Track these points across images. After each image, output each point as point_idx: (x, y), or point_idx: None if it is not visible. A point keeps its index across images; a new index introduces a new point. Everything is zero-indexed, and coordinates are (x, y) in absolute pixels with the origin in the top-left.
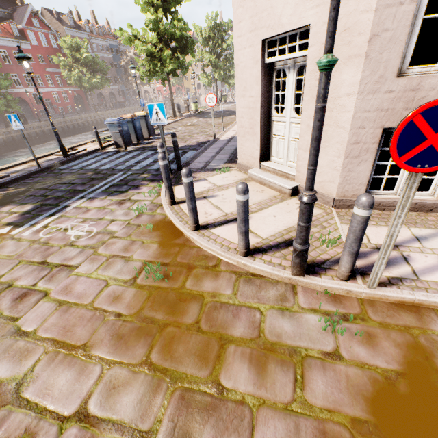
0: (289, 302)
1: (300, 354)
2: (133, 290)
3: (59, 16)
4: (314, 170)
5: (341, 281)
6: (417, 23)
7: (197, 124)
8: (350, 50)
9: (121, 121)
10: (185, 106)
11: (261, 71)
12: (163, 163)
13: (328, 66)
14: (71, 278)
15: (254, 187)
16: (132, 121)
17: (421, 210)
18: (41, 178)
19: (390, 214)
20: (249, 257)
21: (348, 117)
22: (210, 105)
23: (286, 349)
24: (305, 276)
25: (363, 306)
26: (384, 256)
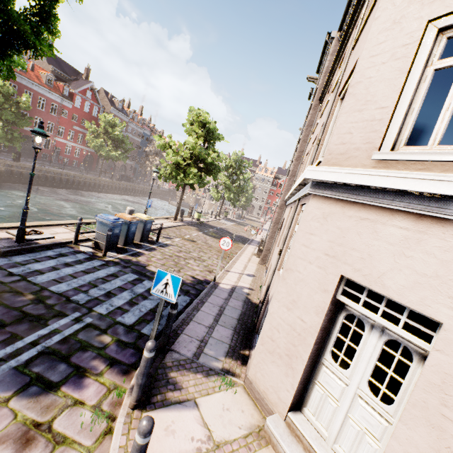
0: None
1: None
2: None
3: (112, 98)
4: None
5: None
6: None
7: (196, 241)
8: None
9: (116, 223)
10: (189, 211)
11: (328, 305)
12: (144, 440)
13: None
14: None
15: None
16: (129, 224)
17: None
18: None
19: None
20: None
21: None
22: (223, 247)
23: None
24: None
25: None
26: None
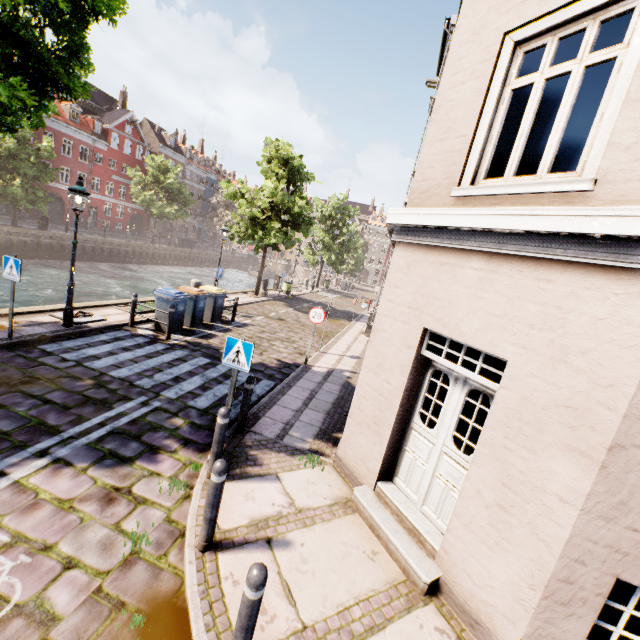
0: None
1: None
2: None
3: (161, 132)
4: None
5: None
6: None
7: (284, 320)
8: (573, 439)
9: (179, 298)
10: (275, 282)
11: (412, 361)
12: (219, 479)
13: None
14: None
15: (360, 534)
16: (195, 299)
17: None
18: None
19: None
20: None
21: (559, 534)
22: (314, 320)
23: None
24: None
25: None
26: None
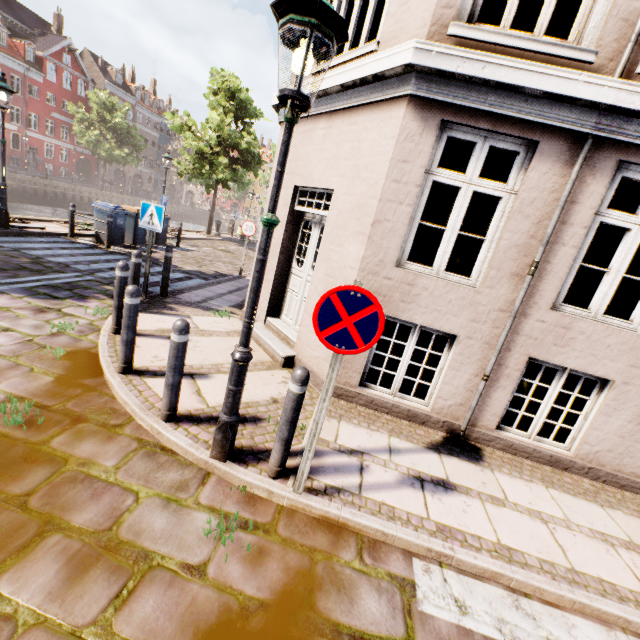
0: (187, 493)
1: (150, 562)
2: None
3: (105, 66)
4: (249, 324)
5: (268, 478)
6: (414, 225)
7: (232, 252)
8: (359, 227)
9: (118, 211)
10: (230, 226)
11: (288, 215)
12: (122, 274)
13: (268, 224)
14: None
15: None
16: (136, 217)
17: (415, 420)
18: None
19: (381, 417)
20: (172, 424)
21: None
22: (246, 233)
23: (136, 552)
24: (227, 462)
25: (279, 516)
26: (310, 448)
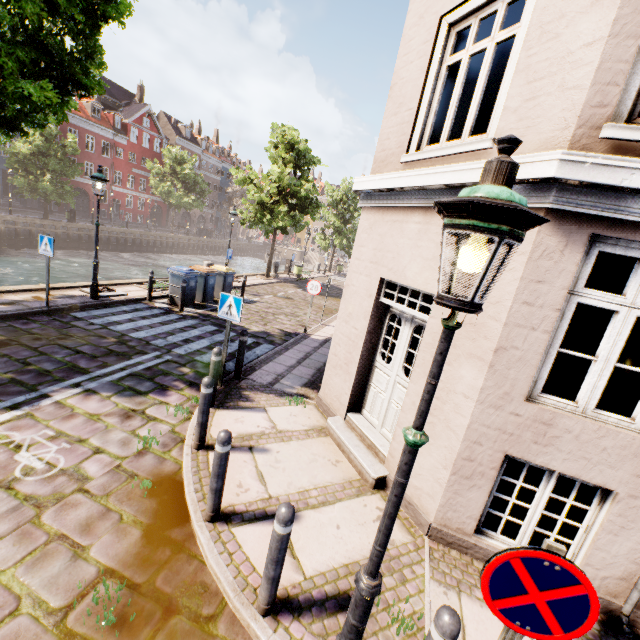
0: None
1: None
2: None
3: (177, 124)
4: (381, 553)
5: None
6: (551, 352)
7: (291, 298)
8: (474, 348)
9: (190, 274)
10: (286, 266)
11: (372, 307)
12: (207, 391)
13: (415, 445)
14: None
15: (328, 450)
16: (206, 276)
17: None
18: (39, 326)
19: None
20: (270, 619)
21: (463, 423)
22: (311, 292)
23: None
24: None
25: None
26: None
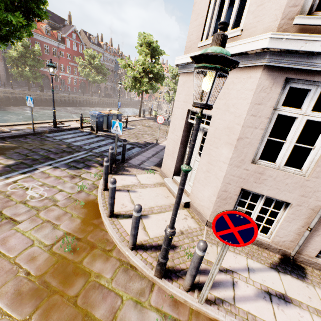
0: (144, 297)
1: None
2: (47, 254)
3: (90, 36)
4: (174, 218)
5: (184, 291)
6: (264, 139)
7: (151, 127)
8: (228, 139)
9: (100, 115)
10: (149, 111)
11: (184, 125)
12: (106, 164)
13: (186, 171)
14: (11, 232)
15: (164, 192)
16: (107, 116)
17: (260, 246)
18: (31, 140)
19: None
20: (134, 251)
21: (222, 175)
22: (159, 122)
23: None
24: (162, 279)
25: (191, 316)
26: (208, 285)
